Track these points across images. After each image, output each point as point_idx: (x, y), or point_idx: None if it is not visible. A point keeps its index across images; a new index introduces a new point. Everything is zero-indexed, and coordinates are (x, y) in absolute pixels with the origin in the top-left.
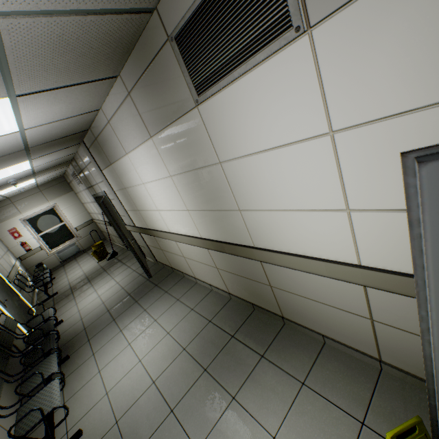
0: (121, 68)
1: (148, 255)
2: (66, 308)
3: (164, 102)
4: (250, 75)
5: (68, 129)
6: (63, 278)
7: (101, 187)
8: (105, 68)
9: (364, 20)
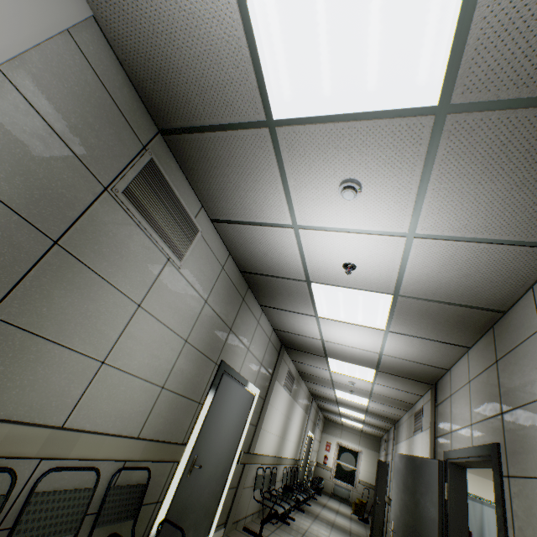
0: (407, 409)
1: (384, 534)
2: (315, 505)
3: (410, 428)
4: (418, 434)
5: (386, 414)
6: (325, 499)
7: (389, 456)
8: (400, 407)
9: (424, 435)
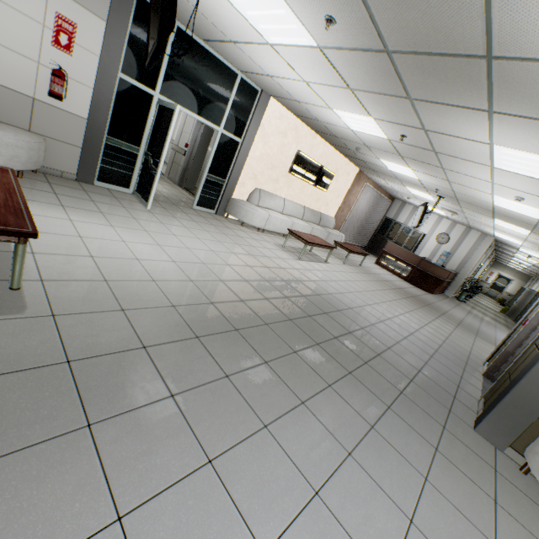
0: None
1: None
2: (478, 295)
3: None
4: None
5: (535, 272)
6: (481, 294)
7: (529, 287)
8: None
9: None
